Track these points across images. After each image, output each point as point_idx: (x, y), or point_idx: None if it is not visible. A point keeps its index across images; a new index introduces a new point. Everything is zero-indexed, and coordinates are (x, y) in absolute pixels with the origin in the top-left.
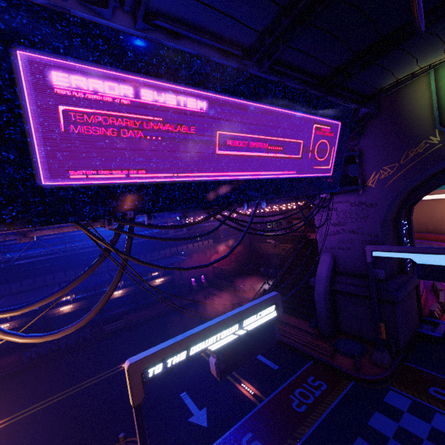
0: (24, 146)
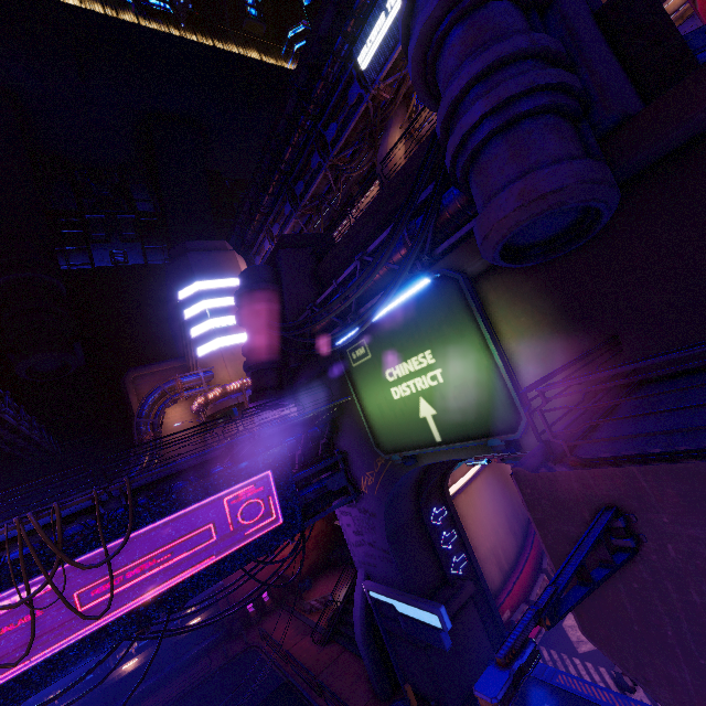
0: None
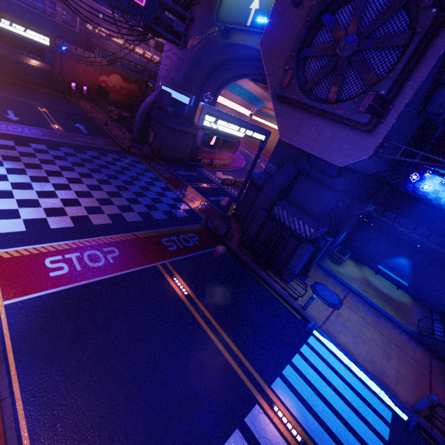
0: None
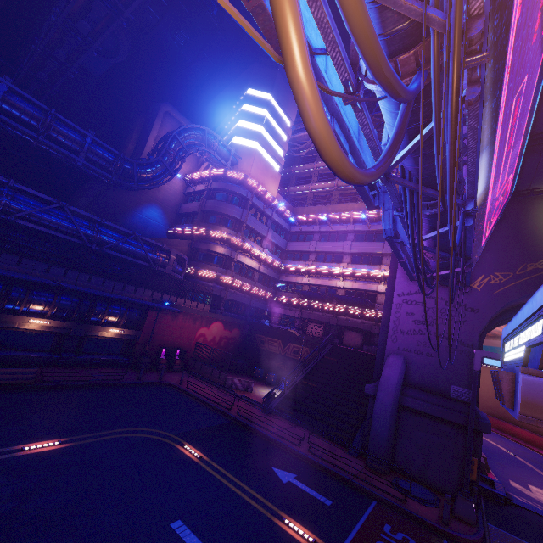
0: None
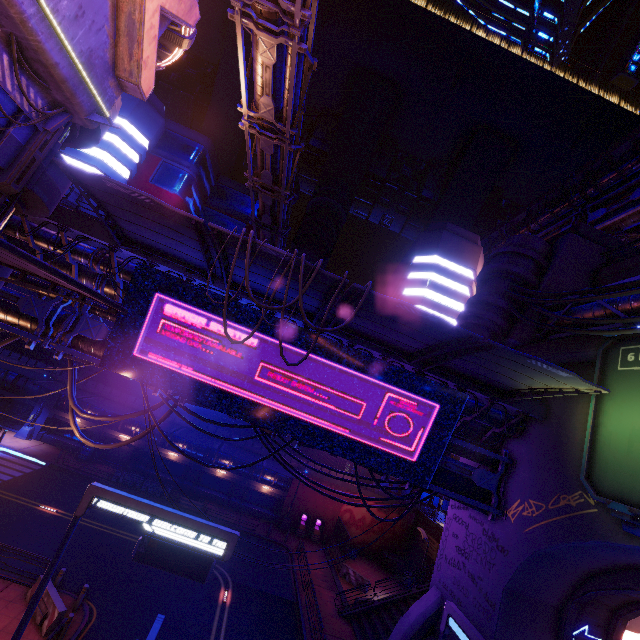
0: (137, 333)
